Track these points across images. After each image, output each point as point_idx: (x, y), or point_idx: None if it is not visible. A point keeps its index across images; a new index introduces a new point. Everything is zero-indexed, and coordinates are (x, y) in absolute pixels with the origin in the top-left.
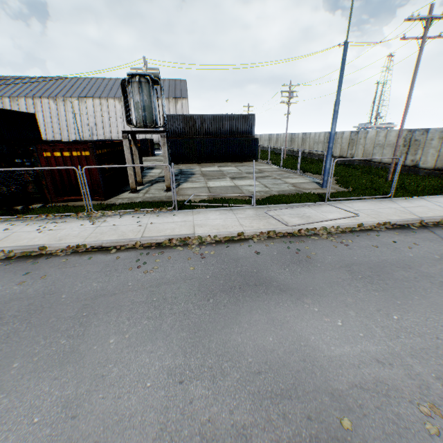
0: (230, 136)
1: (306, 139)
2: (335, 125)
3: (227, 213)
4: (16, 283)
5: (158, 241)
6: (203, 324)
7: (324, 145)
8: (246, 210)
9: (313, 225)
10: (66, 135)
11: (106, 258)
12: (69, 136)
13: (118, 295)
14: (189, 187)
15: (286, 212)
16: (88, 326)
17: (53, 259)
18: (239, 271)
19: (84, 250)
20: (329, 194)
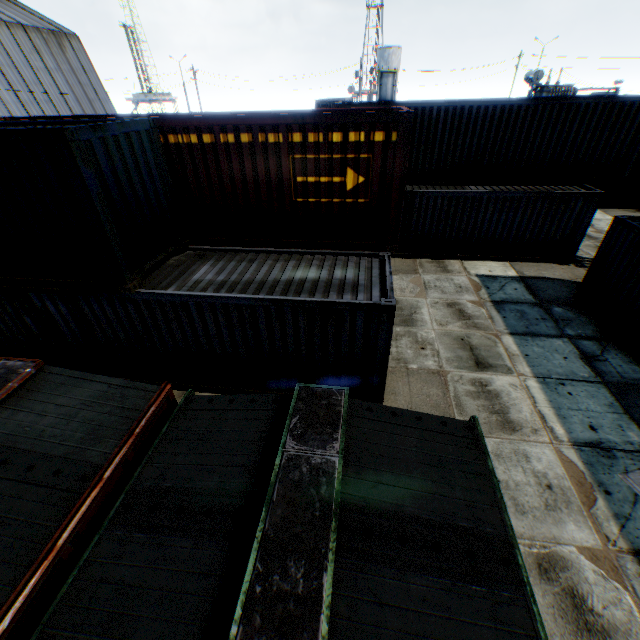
0: None
1: None
2: None
3: None
4: None
5: None
6: None
7: None
8: None
9: None
10: None
11: None
12: None
13: None
14: None
15: None
16: None
17: None
18: None
19: None
20: None
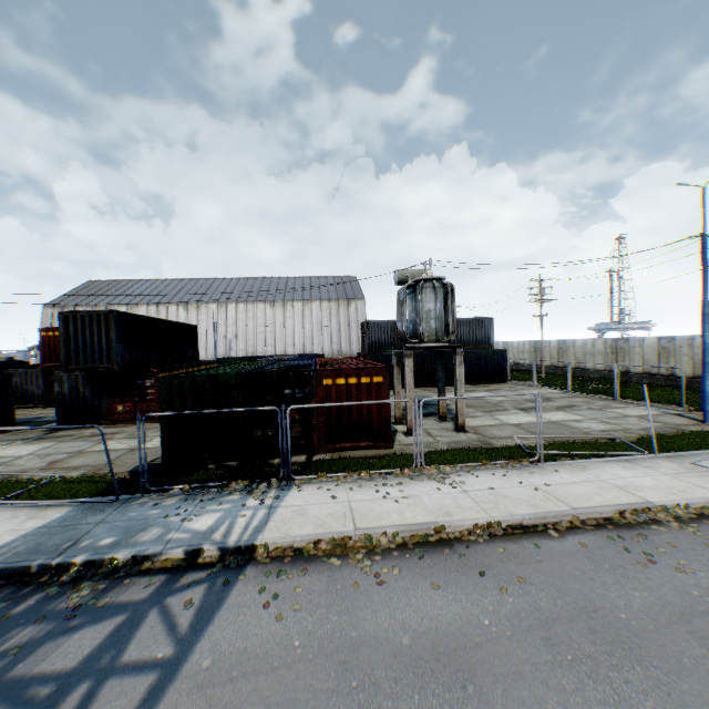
0: None
1: (566, 348)
2: (708, 332)
3: (632, 467)
4: (495, 590)
5: (601, 515)
6: None
7: (607, 356)
8: (652, 460)
9: None
10: None
11: (564, 545)
12: None
13: None
14: (483, 426)
15: None
16: None
17: (478, 547)
18: None
19: (503, 532)
20: None
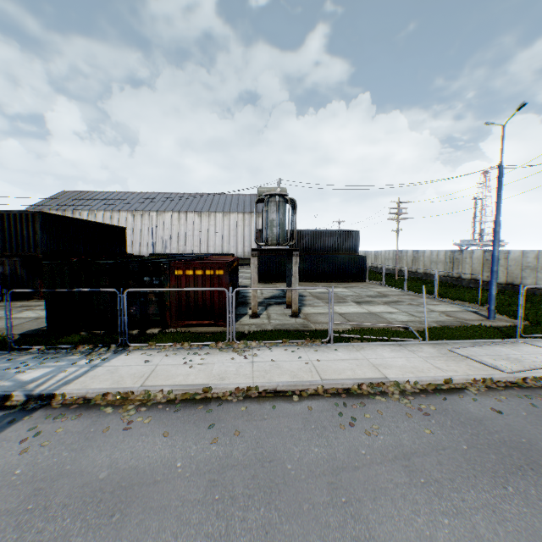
0: (331, 252)
1: (418, 257)
2: (497, 246)
3: (400, 350)
4: (209, 440)
5: (344, 386)
6: (539, 531)
7: (446, 264)
8: (420, 346)
9: (539, 373)
10: (137, 248)
11: (295, 408)
12: (140, 249)
13: (362, 468)
14: (315, 313)
15: (478, 351)
16: (367, 521)
17: (227, 405)
18: (500, 440)
19: (257, 395)
20: (510, 329)
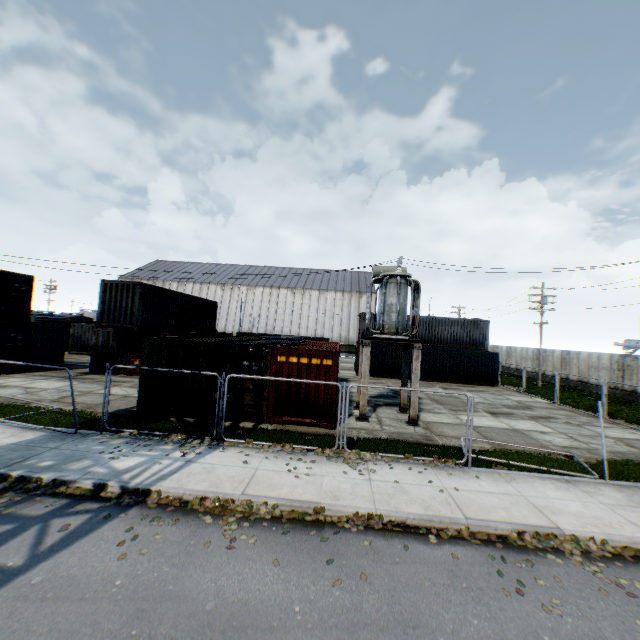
0: (451, 345)
1: (569, 360)
2: None
3: (569, 488)
4: (329, 580)
5: (497, 530)
6: None
7: (612, 372)
8: (597, 486)
9: None
10: (223, 324)
11: (434, 553)
12: (226, 326)
13: None
14: (438, 422)
15: None
16: None
17: (345, 535)
18: None
19: (381, 526)
20: None
